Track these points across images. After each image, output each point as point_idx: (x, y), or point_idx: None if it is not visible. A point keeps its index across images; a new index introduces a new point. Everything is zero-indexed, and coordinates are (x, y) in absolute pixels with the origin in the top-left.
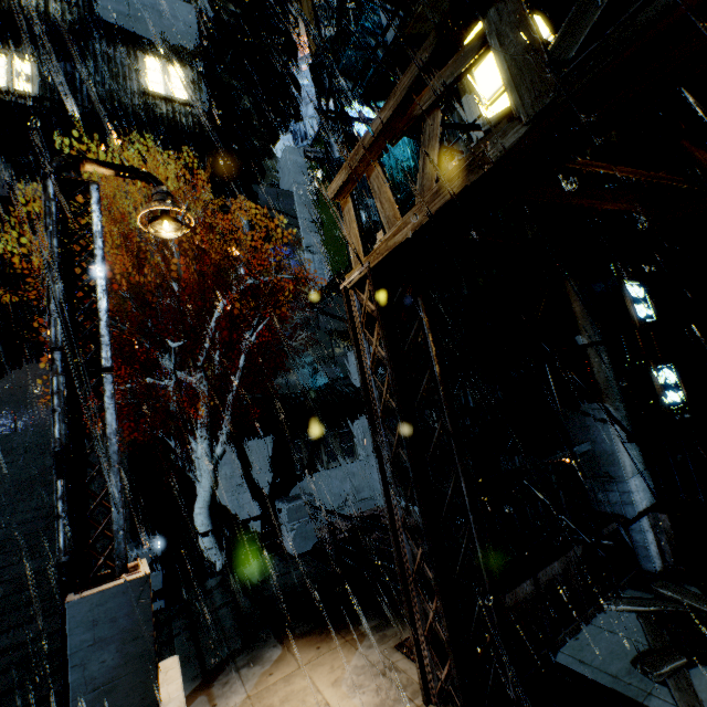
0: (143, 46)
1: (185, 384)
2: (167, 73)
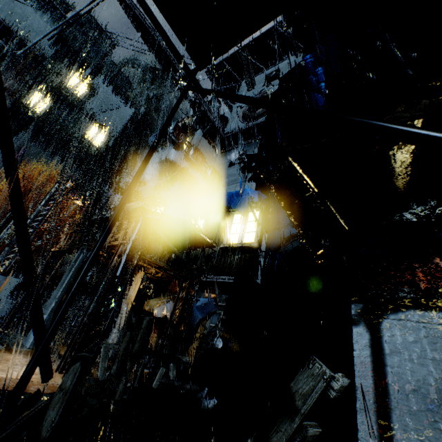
0: (95, 123)
1: (4, 242)
2: (97, 135)
